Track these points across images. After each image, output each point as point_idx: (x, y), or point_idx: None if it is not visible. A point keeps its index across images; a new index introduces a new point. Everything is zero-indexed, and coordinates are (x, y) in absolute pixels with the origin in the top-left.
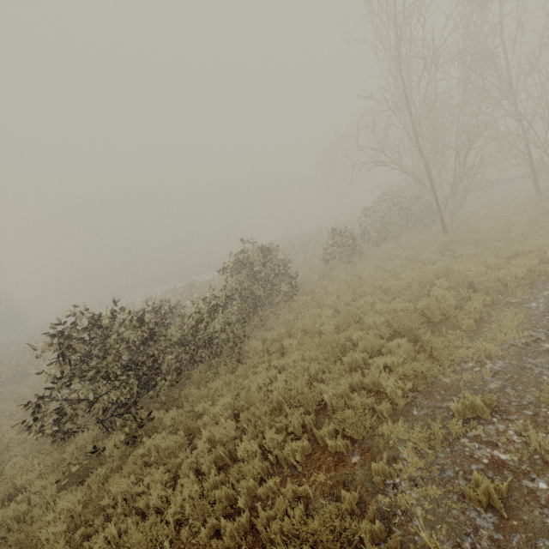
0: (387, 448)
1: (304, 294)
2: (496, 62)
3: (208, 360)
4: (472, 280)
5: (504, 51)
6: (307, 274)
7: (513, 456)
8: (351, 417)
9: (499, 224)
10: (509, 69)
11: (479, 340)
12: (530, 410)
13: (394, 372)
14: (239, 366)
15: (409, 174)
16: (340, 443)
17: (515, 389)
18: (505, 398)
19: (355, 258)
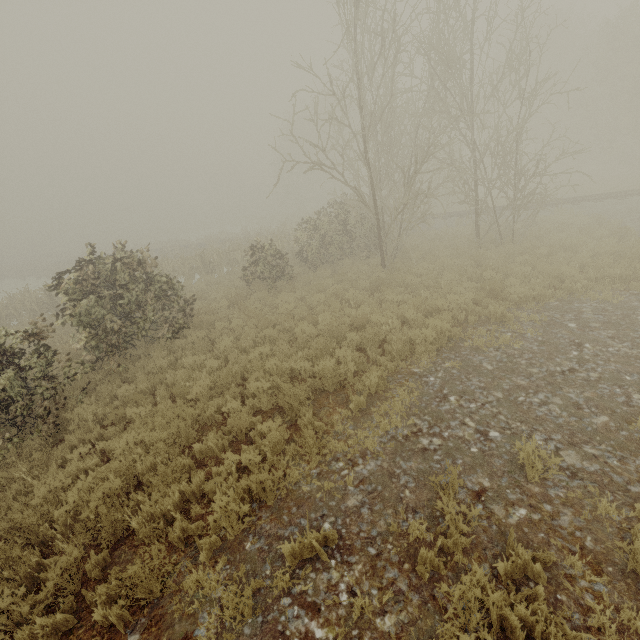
0: (185, 616)
1: (199, 327)
2: (461, 71)
3: (11, 429)
4: (386, 336)
5: (472, 61)
6: (220, 296)
7: (330, 633)
8: (137, 575)
9: (436, 265)
10: (472, 86)
11: (360, 429)
12: (375, 547)
13: (239, 482)
14: (33, 454)
15: (352, 188)
16: (117, 614)
17: (371, 510)
18: (357, 524)
19: (282, 283)
